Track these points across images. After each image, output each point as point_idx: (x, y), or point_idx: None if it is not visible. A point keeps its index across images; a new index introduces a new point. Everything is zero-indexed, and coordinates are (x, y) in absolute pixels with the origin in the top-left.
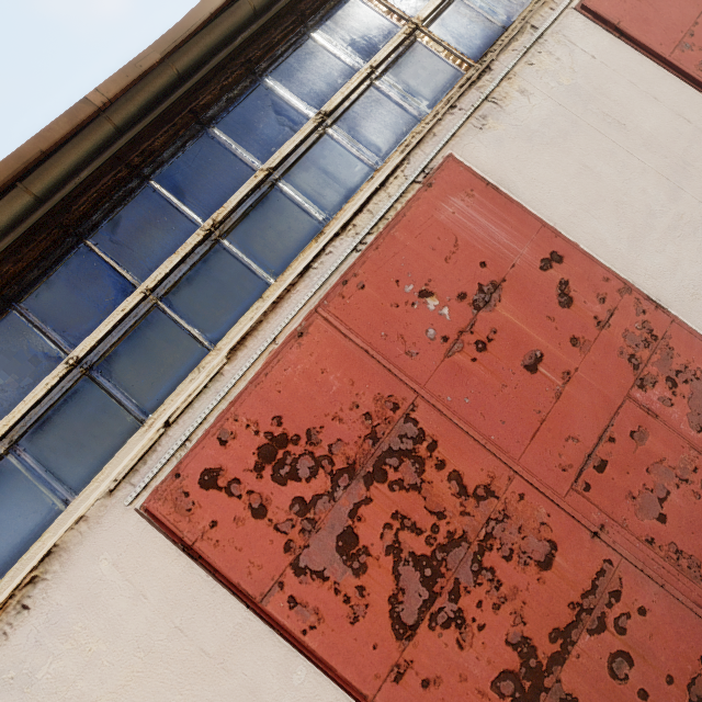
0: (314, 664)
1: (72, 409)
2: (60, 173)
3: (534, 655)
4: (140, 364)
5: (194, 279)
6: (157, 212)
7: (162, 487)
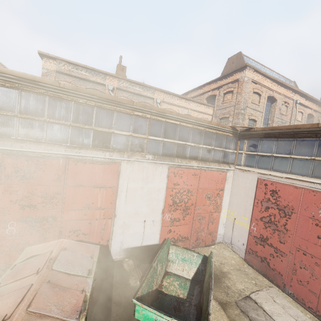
0: (252, 208)
1: (266, 160)
2: (301, 130)
3: (267, 240)
4: (277, 164)
5: (299, 162)
6: (309, 147)
7: (261, 179)
